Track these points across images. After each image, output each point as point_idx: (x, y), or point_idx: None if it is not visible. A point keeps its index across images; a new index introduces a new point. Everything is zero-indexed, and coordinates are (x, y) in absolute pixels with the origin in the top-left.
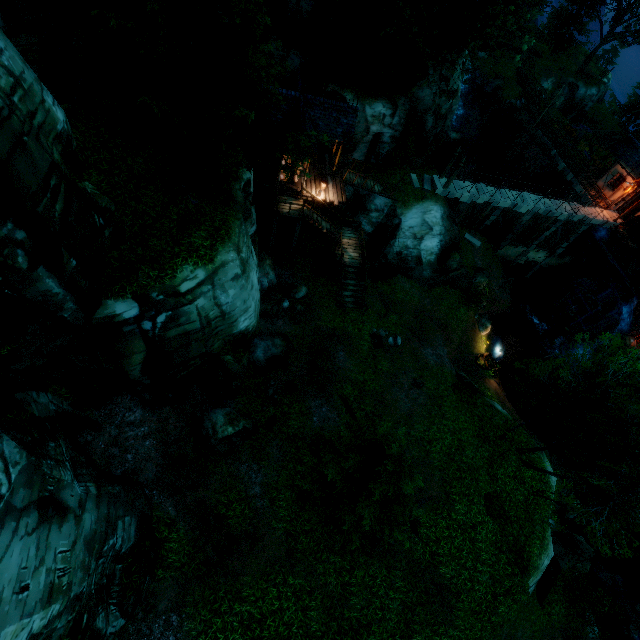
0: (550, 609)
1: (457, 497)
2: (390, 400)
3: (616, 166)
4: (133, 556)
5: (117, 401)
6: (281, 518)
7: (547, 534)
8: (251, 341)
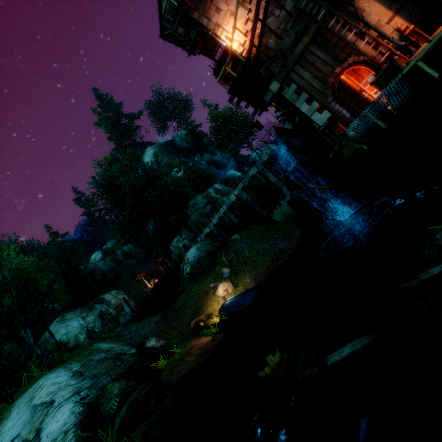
0: None
1: None
2: None
3: None
4: None
5: None
6: None
7: None
8: None
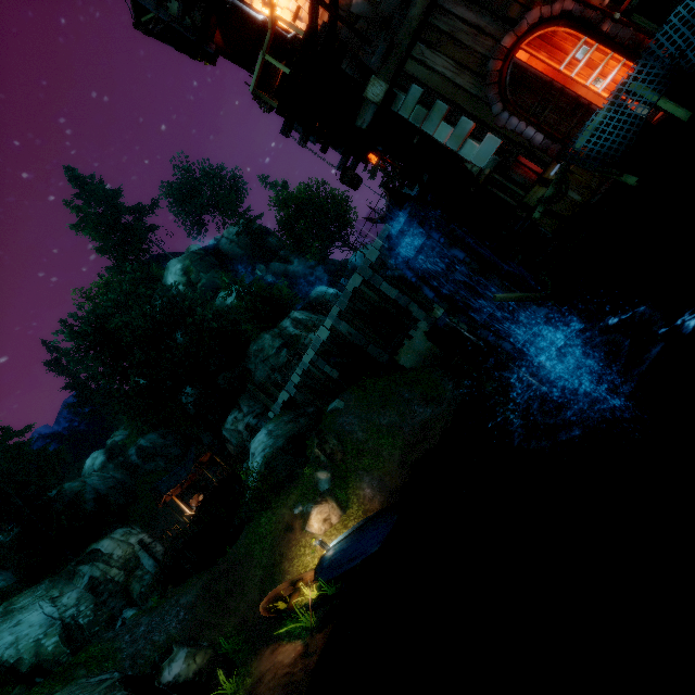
0: None
1: None
2: None
3: None
4: None
5: None
6: None
7: None
8: None
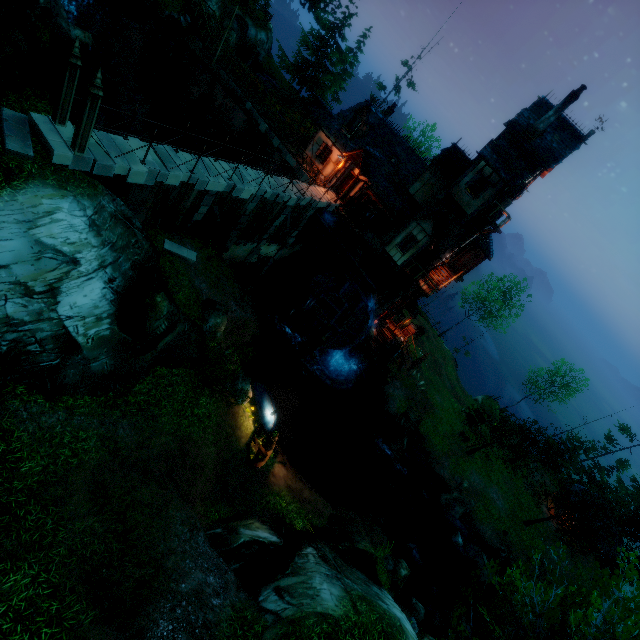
0: None
1: None
2: None
3: (319, 133)
4: None
5: None
6: None
7: None
8: None
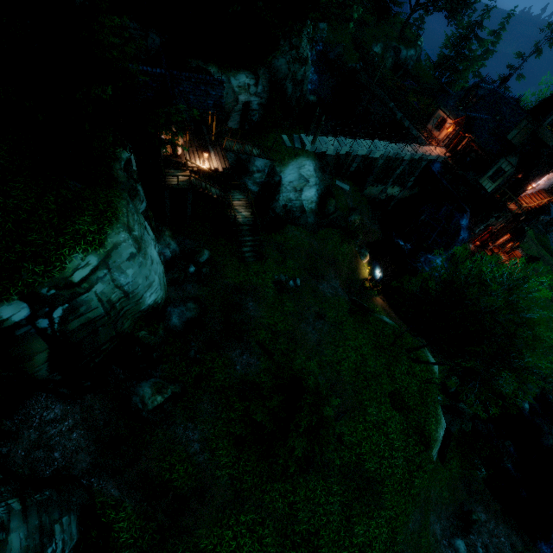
0: (450, 465)
1: (368, 402)
2: (300, 335)
3: (438, 111)
4: (80, 552)
5: (30, 404)
6: (223, 466)
7: (439, 411)
8: (165, 310)
